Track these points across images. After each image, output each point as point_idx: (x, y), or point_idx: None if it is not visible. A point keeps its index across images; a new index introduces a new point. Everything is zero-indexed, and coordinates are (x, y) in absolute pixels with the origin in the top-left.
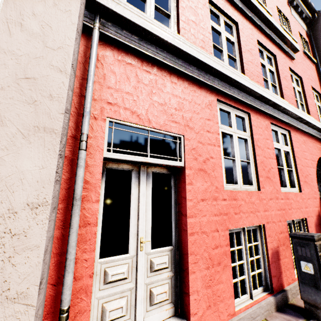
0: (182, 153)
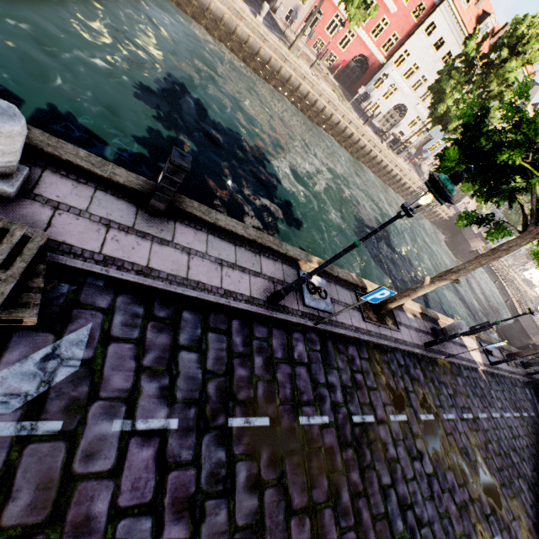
0: (322, 17)
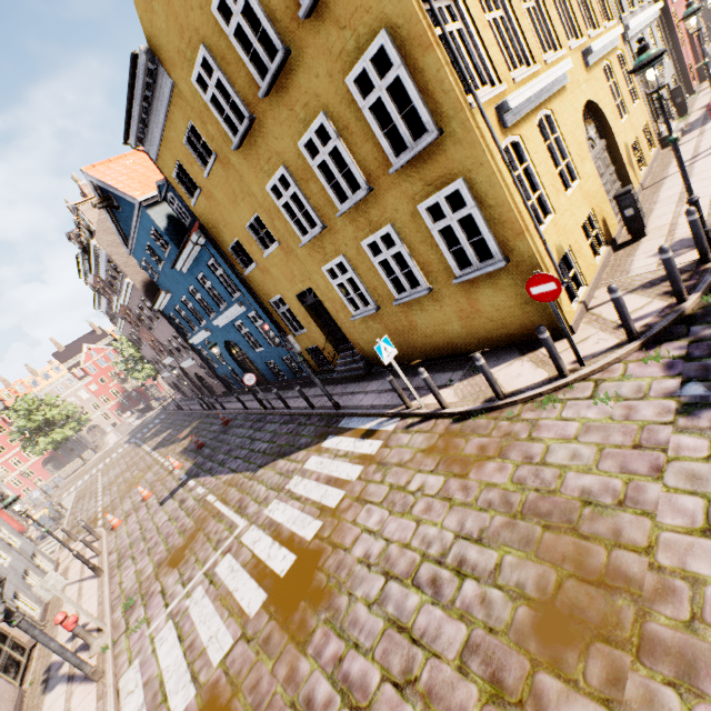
0: None
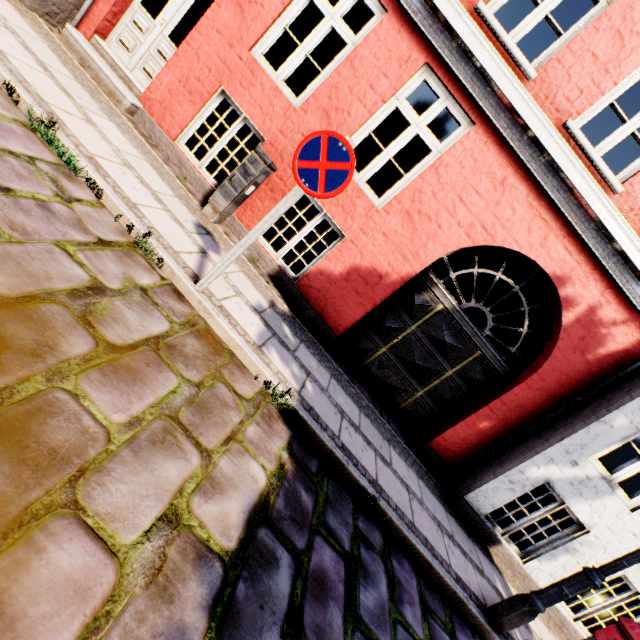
0: None
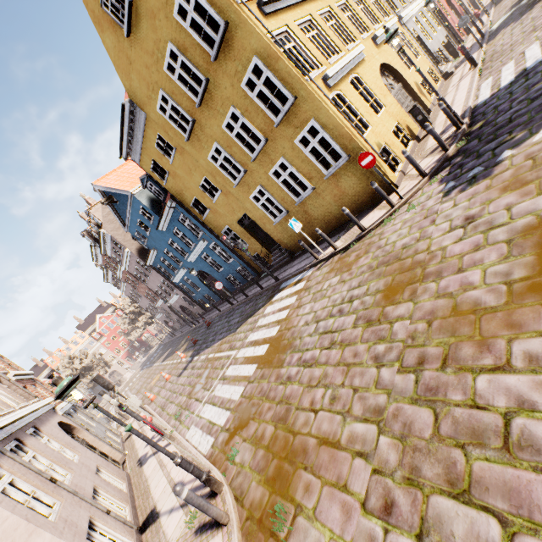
0: None
